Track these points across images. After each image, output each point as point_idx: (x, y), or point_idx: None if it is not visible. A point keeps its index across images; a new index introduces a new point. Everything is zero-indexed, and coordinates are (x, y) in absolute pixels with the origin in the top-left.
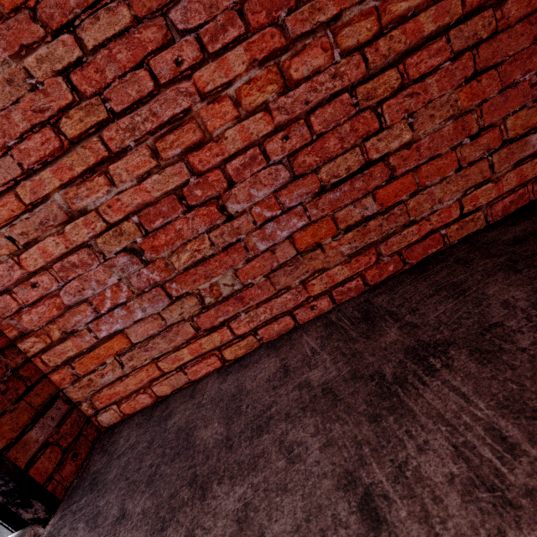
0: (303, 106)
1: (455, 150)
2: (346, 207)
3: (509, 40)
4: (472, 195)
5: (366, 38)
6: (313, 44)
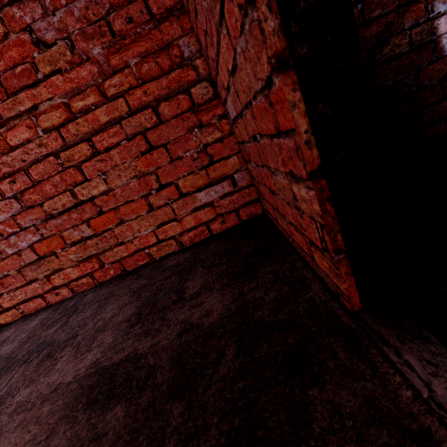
0: (23, 162)
1: (145, 198)
2: (70, 229)
3: (170, 129)
4: (165, 228)
5: (61, 121)
6: (22, 123)
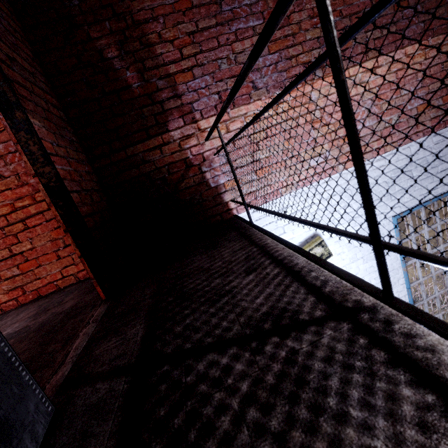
0: None
1: (56, 252)
2: (5, 270)
3: None
4: (68, 269)
5: (8, 212)
6: None
